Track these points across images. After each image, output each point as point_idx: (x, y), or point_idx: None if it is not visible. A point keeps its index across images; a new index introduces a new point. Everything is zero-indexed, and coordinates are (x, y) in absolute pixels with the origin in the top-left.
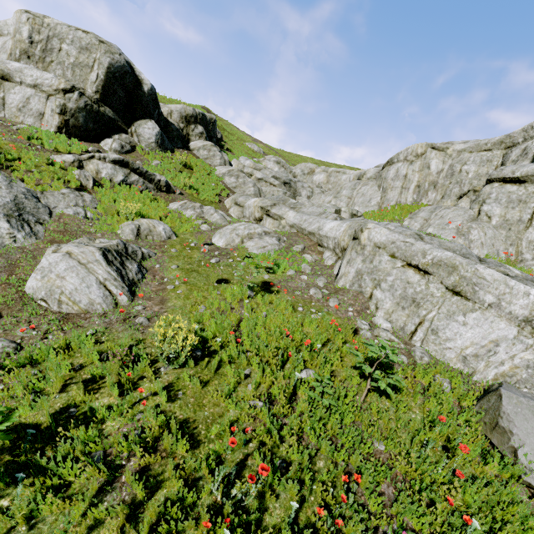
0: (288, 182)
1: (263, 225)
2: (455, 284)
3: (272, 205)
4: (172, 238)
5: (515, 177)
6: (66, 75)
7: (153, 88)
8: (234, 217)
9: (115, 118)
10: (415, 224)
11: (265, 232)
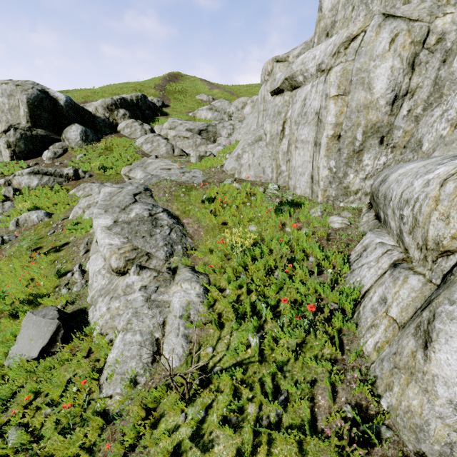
0: (204, 129)
1: None
2: None
3: (129, 171)
4: (44, 220)
5: (277, 87)
6: (8, 118)
7: (68, 99)
8: None
9: (48, 134)
10: None
11: None
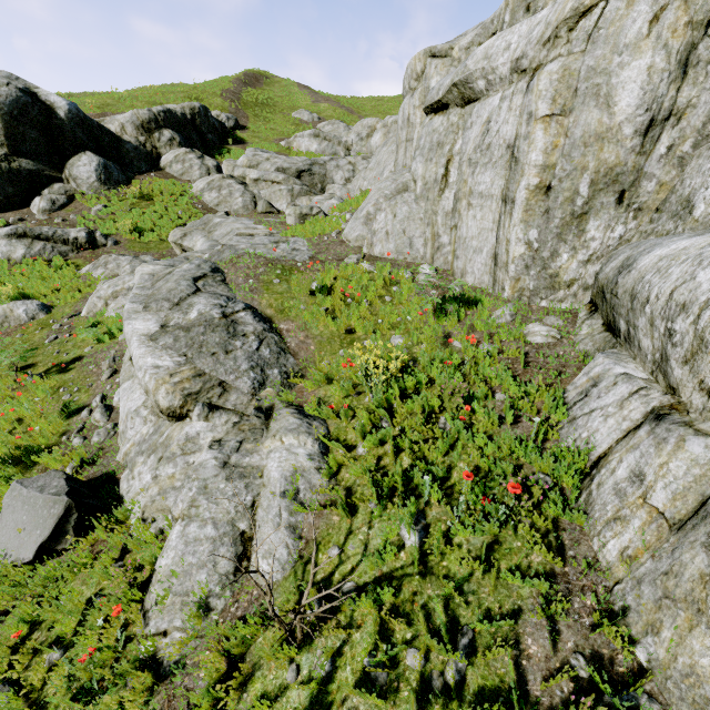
0: (305, 169)
1: None
2: None
3: (182, 237)
4: (37, 318)
5: (438, 100)
6: None
7: (73, 107)
8: None
9: (39, 169)
10: None
11: None
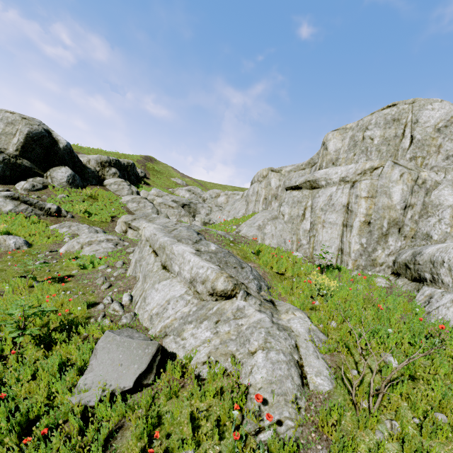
0: (187, 204)
1: (128, 236)
2: (165, 260)
3: (132, 220)
4: (21, 248)
5: (296, 185)
6: None
7: (69, 145)
8: (117, 232)
9: (32, 167)
10: (244, 226)
11: (108, 239)
